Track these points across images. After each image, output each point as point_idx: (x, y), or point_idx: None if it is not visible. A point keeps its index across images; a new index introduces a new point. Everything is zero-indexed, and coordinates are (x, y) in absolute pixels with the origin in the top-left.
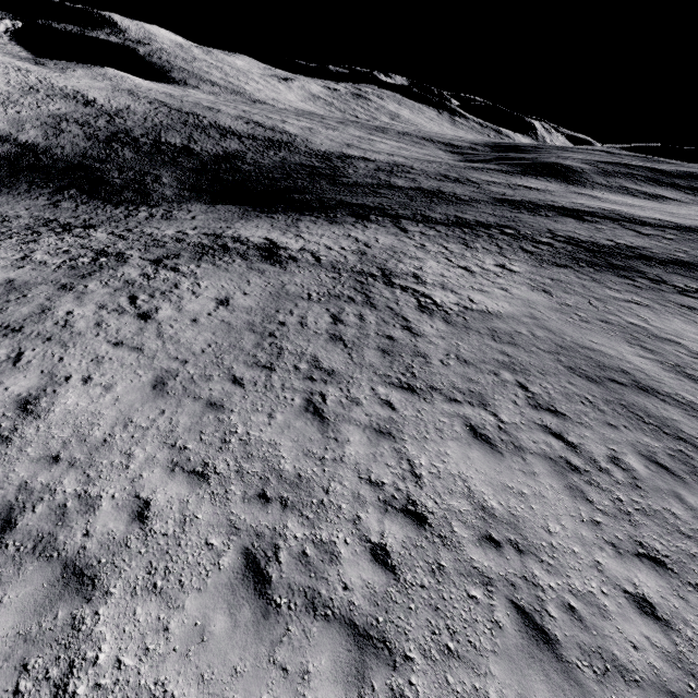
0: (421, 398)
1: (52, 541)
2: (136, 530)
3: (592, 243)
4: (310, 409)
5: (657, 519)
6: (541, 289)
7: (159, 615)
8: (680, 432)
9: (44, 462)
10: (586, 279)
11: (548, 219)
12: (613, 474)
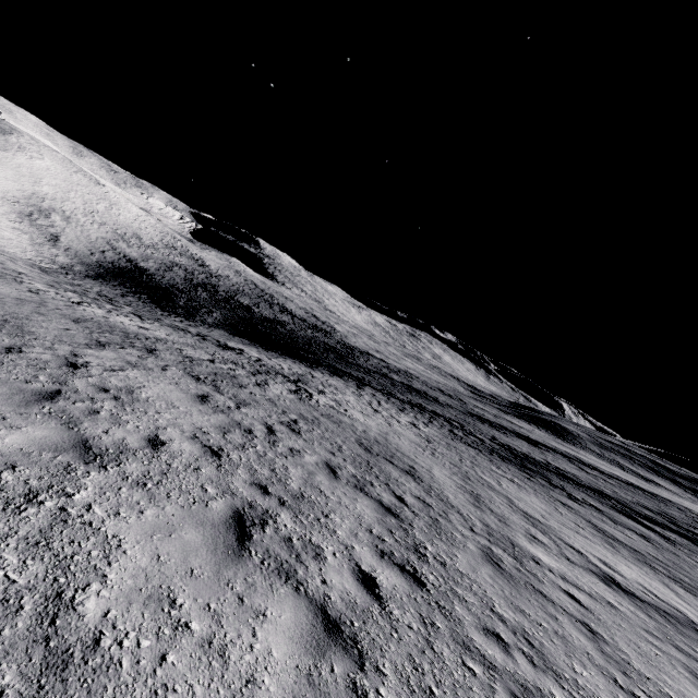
0: (196, 381)
1: None
2: None
3: (524, 453)
4: (102, 342)
5: (265, 460)
6: (426, 439)
7: None
8: (393, 484)
9: None
10: (483, 457)
11: (501, 433)
12: (276, 447)
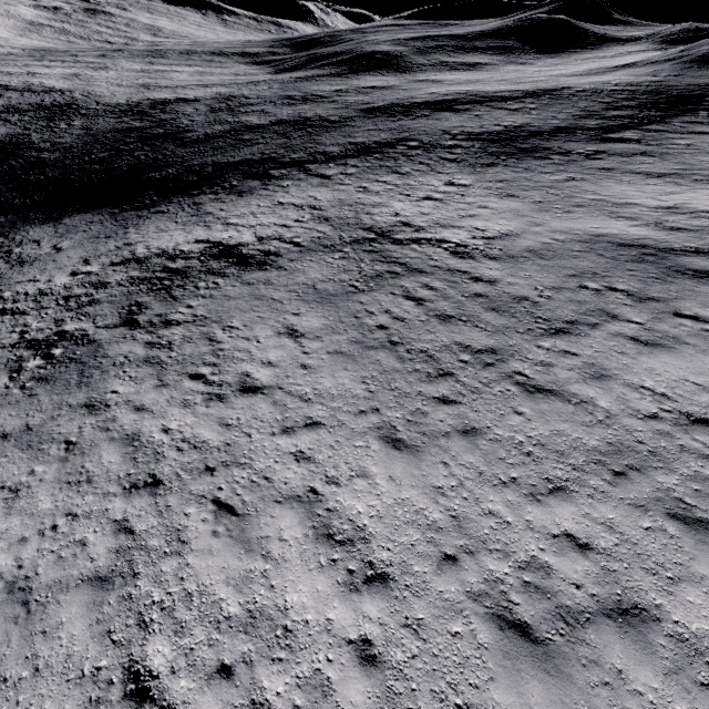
0: (577, 335)
1: (568, 610)
2: (598, 557)
3: (489, 133)
4: (531, 390)
5: None
6: (506, 195)
7: (702, 591)
8: None
9: (448, 568)
10: (521, 171)
11: (430, 120)
12: None
